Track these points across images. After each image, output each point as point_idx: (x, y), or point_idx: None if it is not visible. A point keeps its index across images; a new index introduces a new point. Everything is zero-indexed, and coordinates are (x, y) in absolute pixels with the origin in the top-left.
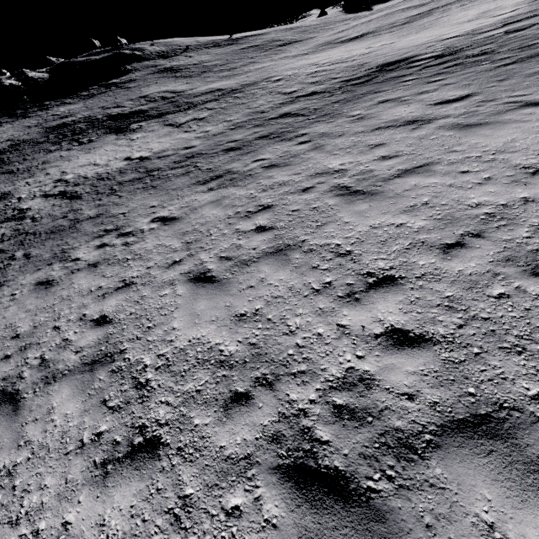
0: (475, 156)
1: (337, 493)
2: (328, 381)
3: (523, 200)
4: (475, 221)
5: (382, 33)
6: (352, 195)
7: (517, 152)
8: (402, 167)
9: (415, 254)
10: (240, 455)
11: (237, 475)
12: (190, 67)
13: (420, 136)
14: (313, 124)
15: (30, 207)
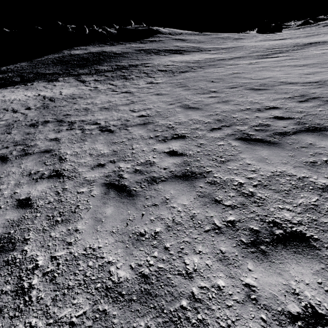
0: None
1: None
2: None
3: None
4: None
5: (295, 38)
6: None
7: None
8: None
9: None
10: None
11: None
12: (191, 40)
13: None
14: (293, 51)
15: (173, 64)
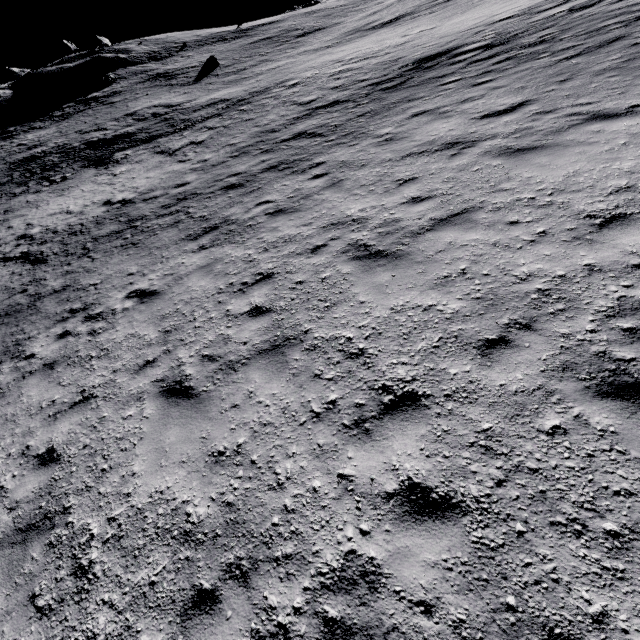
0: (527, 197)
1: None
2: (320, 574)
3: (587, 270)
4: (524, 302)
5: (422, 14)
6: (371, 259)
7: (581, 191)
8: (435, 214)
9: (445, 357)
10: None
11: None
12: (189, 71)
13: (460, 166)
14: (332, 148)
15: None
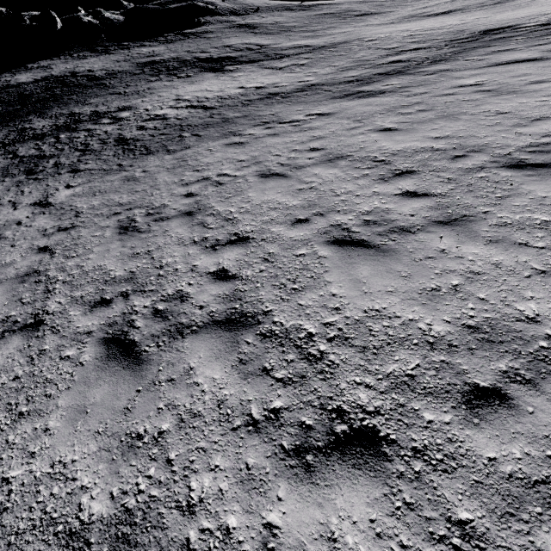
0: None
1: (543, 167)
2: (519, 147)
3: None
4: None
5: (473, 10)
6: (495, 93)
7: None
8: (533, 80)
9: None
10: (474, 167)
11: (477, 171)
12: (267, 26)
13: (544, 66)
14: (431, 65)
15: (166, 113)
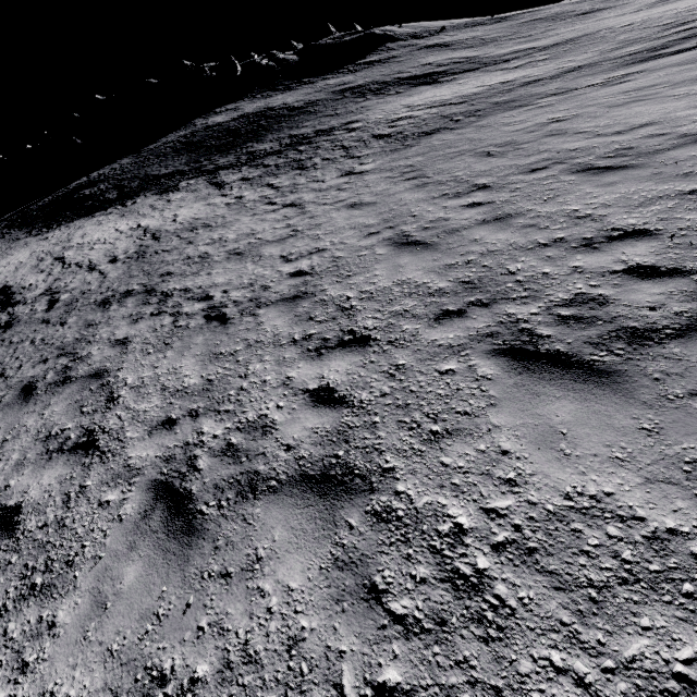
0: None
1: None
2: None
3: None
4: None
5: None
6: None
7: None
8: None
9: None
10: None
11: None
12: (464, 41)
13: None
14: None
15: (409, 115)
